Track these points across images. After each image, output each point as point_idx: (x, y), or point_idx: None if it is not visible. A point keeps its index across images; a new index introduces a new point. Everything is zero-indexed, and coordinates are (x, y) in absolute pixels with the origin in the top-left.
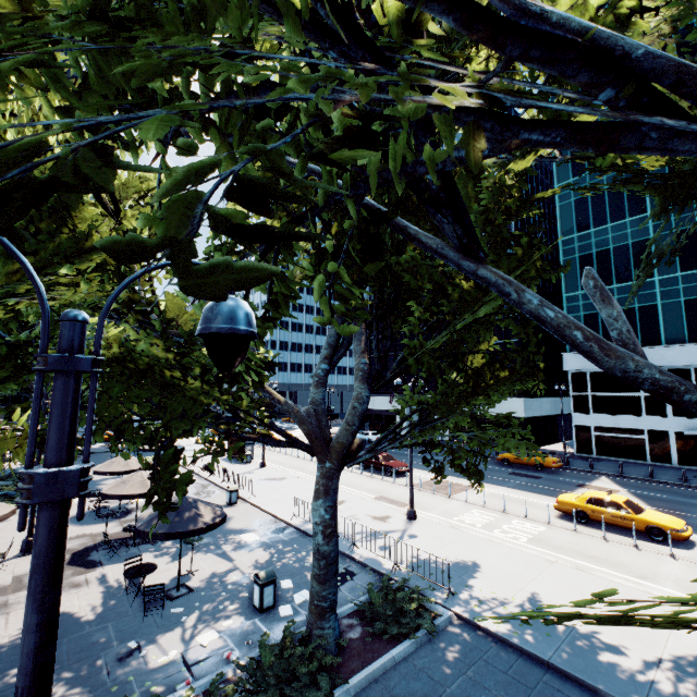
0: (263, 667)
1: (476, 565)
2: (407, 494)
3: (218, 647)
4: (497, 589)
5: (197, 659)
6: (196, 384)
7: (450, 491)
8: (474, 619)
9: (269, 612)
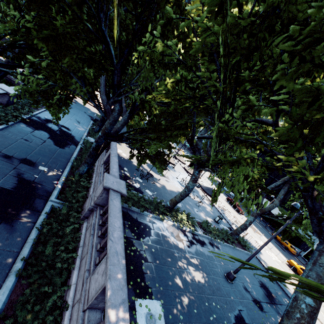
0: (223, 233)
1: (261, 252)
2: (242, 221)
3: (211, 222)
4: (265, 260)
5: (208, 221)
6: (253, 183)
7: (256, 231)
8: (259, 260)
9: (217, 223)
